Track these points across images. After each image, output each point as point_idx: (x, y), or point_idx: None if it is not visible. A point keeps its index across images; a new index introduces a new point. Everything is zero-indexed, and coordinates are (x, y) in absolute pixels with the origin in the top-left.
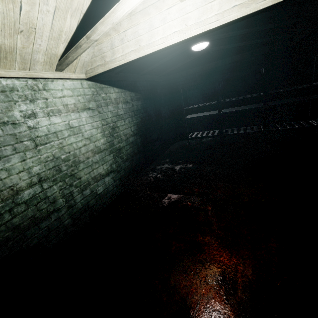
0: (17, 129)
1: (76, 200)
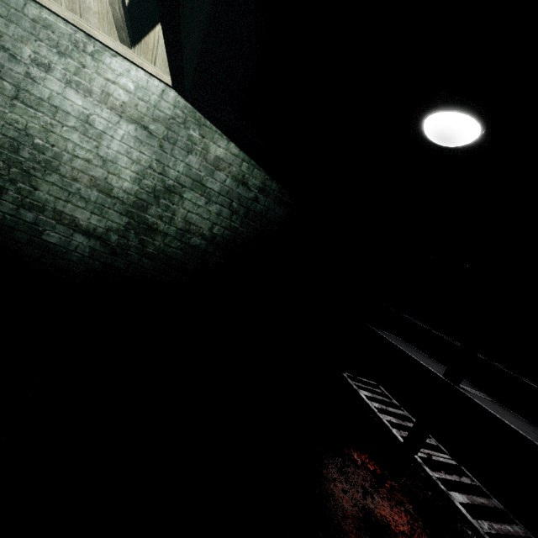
0: (11, 64)
1: (1, 205)
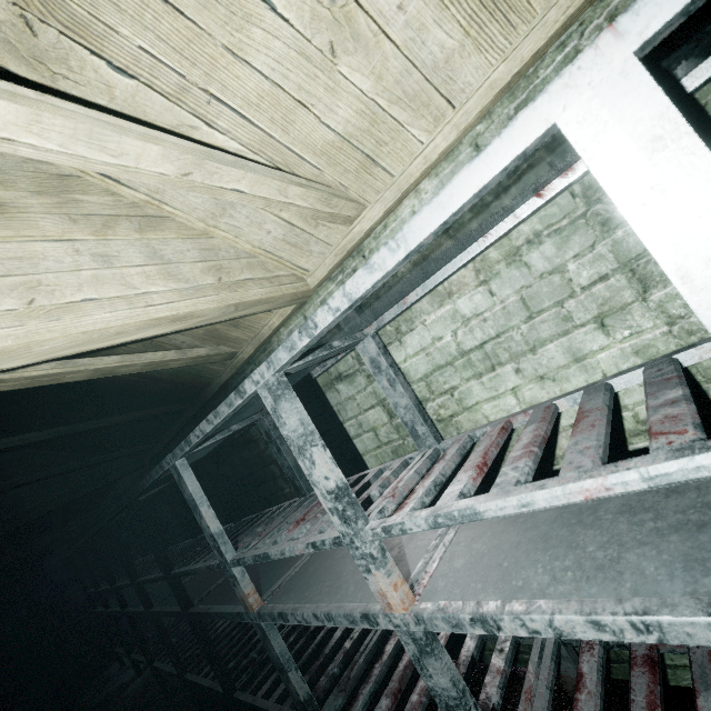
0: None
1: None
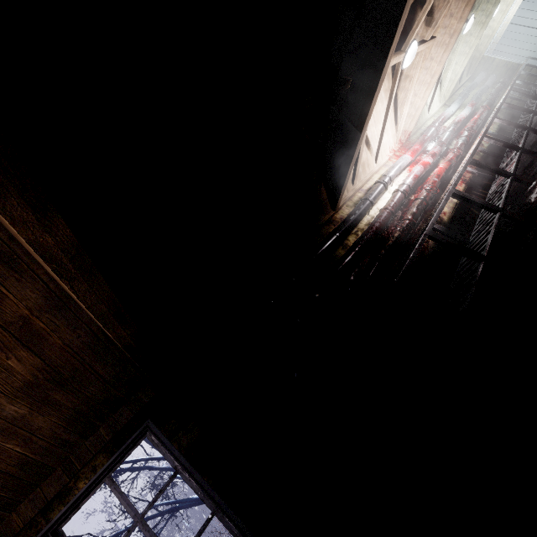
0: None
1: None
